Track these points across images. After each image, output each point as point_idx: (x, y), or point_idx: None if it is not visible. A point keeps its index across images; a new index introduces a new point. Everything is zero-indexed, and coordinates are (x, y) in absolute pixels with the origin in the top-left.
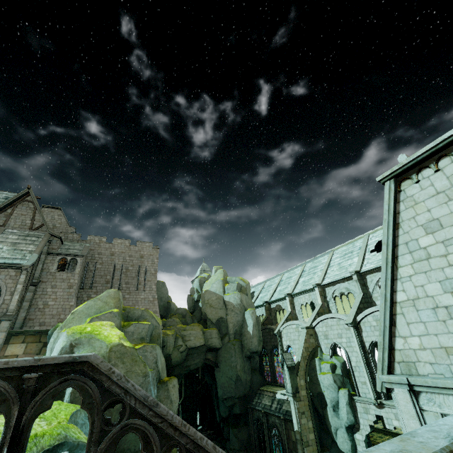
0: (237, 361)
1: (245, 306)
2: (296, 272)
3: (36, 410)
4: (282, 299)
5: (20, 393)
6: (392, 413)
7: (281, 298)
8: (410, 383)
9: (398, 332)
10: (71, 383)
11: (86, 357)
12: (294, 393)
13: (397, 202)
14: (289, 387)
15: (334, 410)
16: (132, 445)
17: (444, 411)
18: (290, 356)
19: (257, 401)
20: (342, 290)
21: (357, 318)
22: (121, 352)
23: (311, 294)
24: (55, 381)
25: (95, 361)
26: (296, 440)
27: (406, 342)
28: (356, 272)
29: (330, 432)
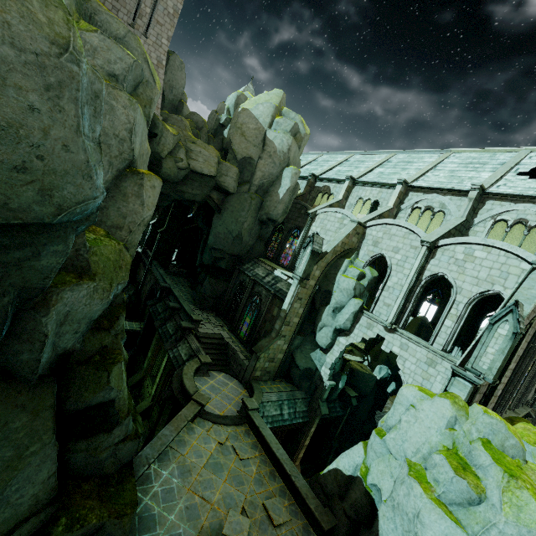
0: (247, 218)
1: (290, 160)
2: (375, 159)
3: None
4: (337, 181)
5: None
6: (400, 341)
7: (337, 179)
8: None
9: None
10: None
11: None
12: (303, 279)
13: None
14: (300, 270)
15: (333, 311)
16: None
17: None
18: (321, 241)
19: (249, 267)
20: (433, 204)
21: (440, 241)
22: None
23: (383, 190)
24: None
25: None
26: (276, 316)
27: None
28: (481, 188)
29: (316, 325)
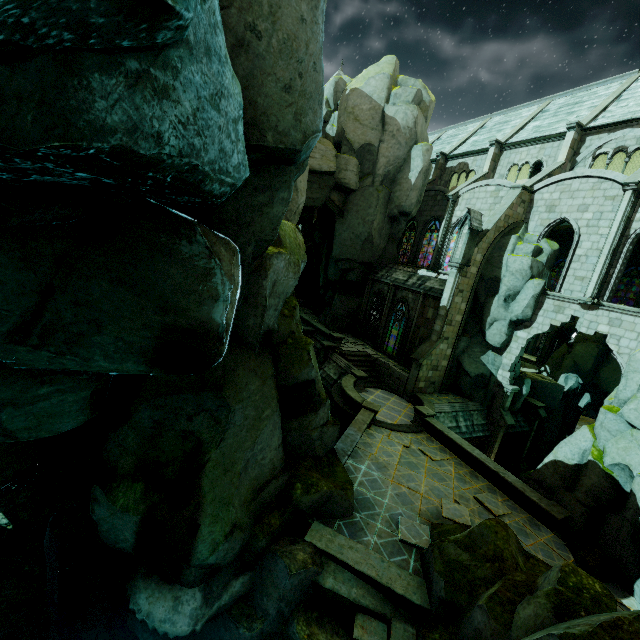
0: (376, 216)
1: (417, 136)
2: (522, 114)
3: None
4: (476, 153)
5: None
6: (608, 317)
7: (476, 150)
8: None
9: None
10: None
11: None
12: (463, 265)
13: None
14: (457, 256)
15: (505, 301)
16: (273, 113)
17: None
18: (479, 217)
19: (384, 274)
20: (626, 142)
21: None
22: None
23: (546, 146)
24: None
25: None
26: (432, 318)
27: None
28: None
29: (484, 321)
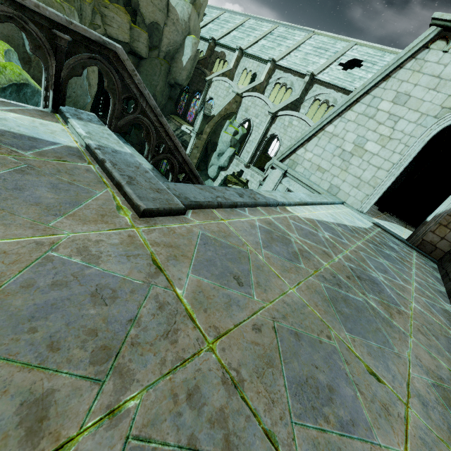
0: (159, 82)
1: (190, 29)
2: (263, 28)
3: (70, 72)
4: (230, 49)
5: (53, 48)
6: (251, 173)
7: (231, 47)
8: (287, 171)
9: (306, 146)
10: (97, 63)
11: (115, 47)
12: (198, 134)
13: (413, 56)
14: (196, 128)
15: (218, 156)
16: None
17: (289, 188)
18: (210, 108)
19: None
20: (287, 82)
21: (279, 113)
22: (45, 2)
23: (261, 65)
24: (83, 53)
25: (122, 56)
26: None
27: (305, 153)
28: (311, 75)
29: (208, 164)
